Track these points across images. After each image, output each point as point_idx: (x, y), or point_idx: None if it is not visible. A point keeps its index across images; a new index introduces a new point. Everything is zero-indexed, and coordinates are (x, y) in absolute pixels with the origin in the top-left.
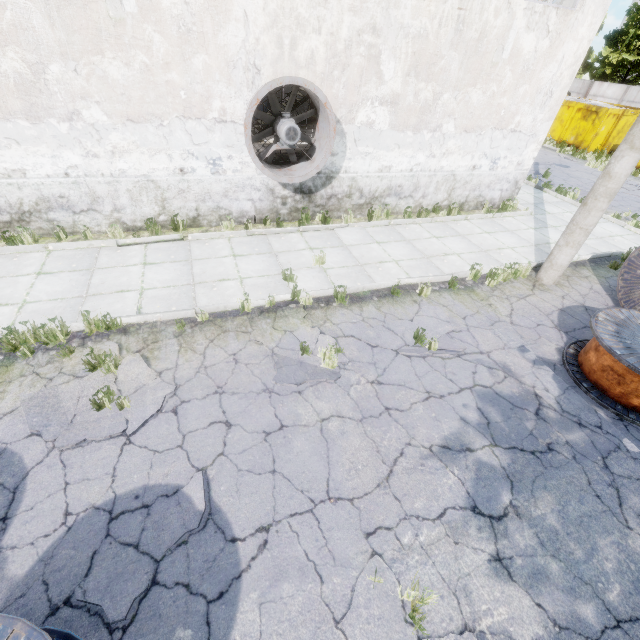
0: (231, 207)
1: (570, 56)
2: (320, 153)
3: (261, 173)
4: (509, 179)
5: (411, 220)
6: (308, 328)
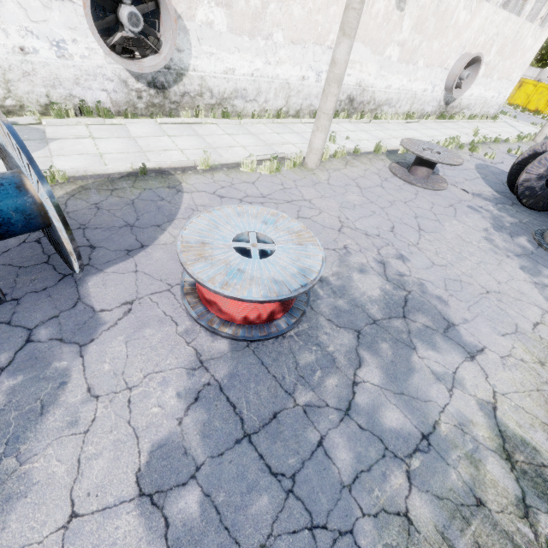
0: (426, 109)
1: (536, 48)
2: (465, 85)
3: (441, 93)
4: (499, 104)
5: (473, 120)
6: (501, 147)
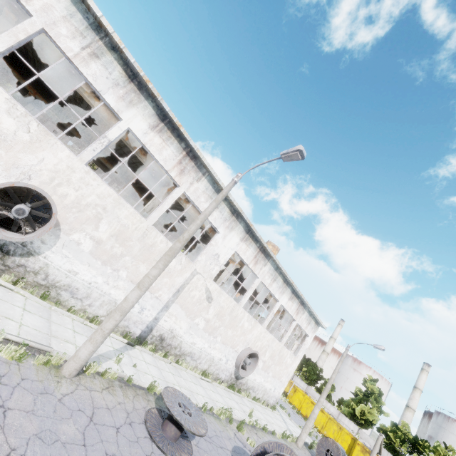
0: (220, 375)
1: (294, 367)
2: (249, 370)
3: (233, 368)
4: (276, 397)
5: (256, 402)
6: (266, 437)
